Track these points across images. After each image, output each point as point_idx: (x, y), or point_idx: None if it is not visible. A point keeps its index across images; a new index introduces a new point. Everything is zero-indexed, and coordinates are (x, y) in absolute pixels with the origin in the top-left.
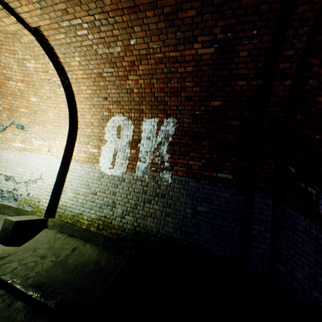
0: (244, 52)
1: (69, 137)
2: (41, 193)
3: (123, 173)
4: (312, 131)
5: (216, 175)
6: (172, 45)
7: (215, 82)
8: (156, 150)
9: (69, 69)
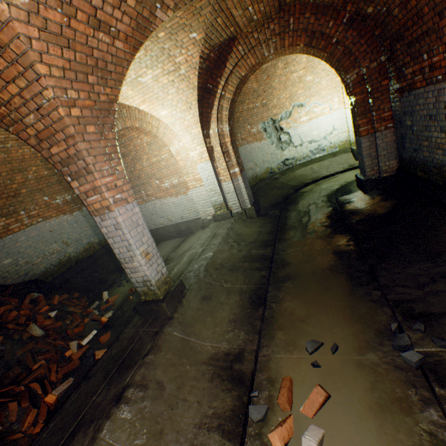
0: None
1: None
2: (340, 137)
3: None
4: None
5: None
6: None
7: None
8: None
9: None
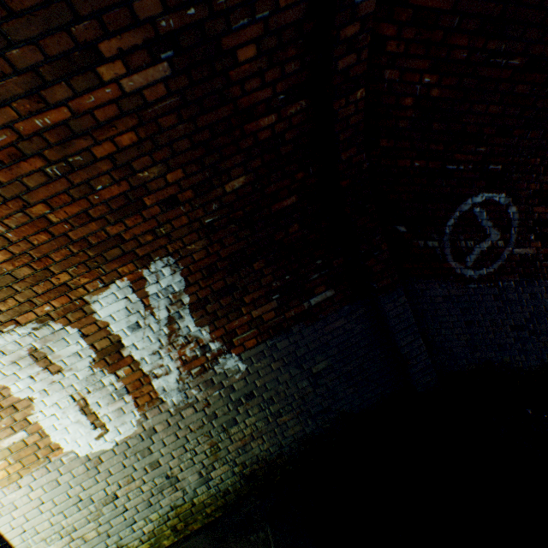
0: (248, 47)
1: None
2: None
3: (139, 423)
4: (407, 159)
5: (309, 306)
6: (20, 93)
7: (212, 142)
8: (173, 337)
9: None
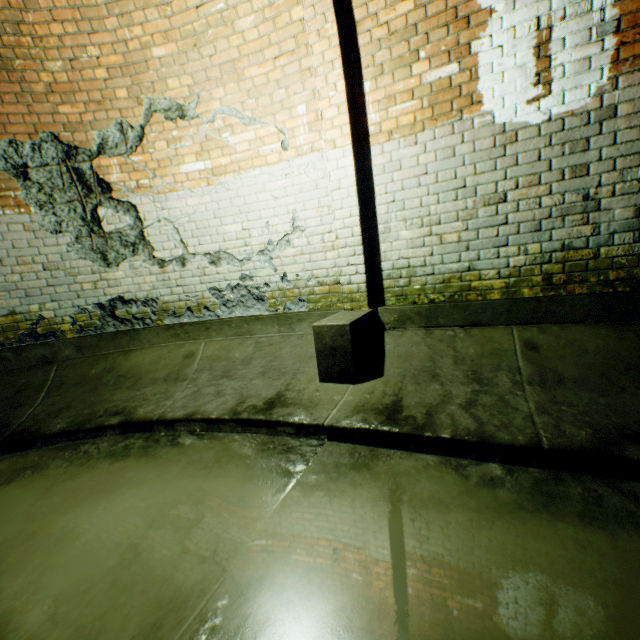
0: None
1: (343, 66)
2: (316, 263)
3: (598, 94)
4: None
5: None
6: None
7: None
8: None
9: None
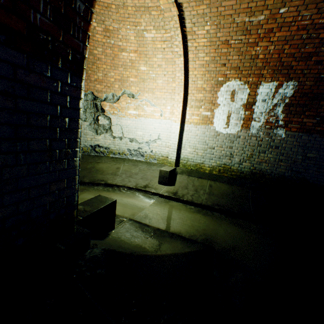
0: None
1: (183, 103)
2: (162, 150)
3: (237, 132)
4: None
5: None
6: None
7: None
8: (270, 111)
9: (191, 37)
